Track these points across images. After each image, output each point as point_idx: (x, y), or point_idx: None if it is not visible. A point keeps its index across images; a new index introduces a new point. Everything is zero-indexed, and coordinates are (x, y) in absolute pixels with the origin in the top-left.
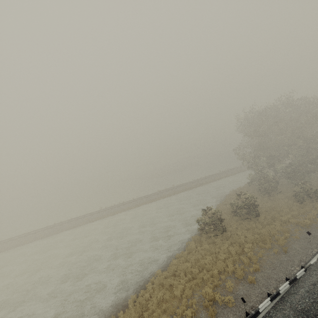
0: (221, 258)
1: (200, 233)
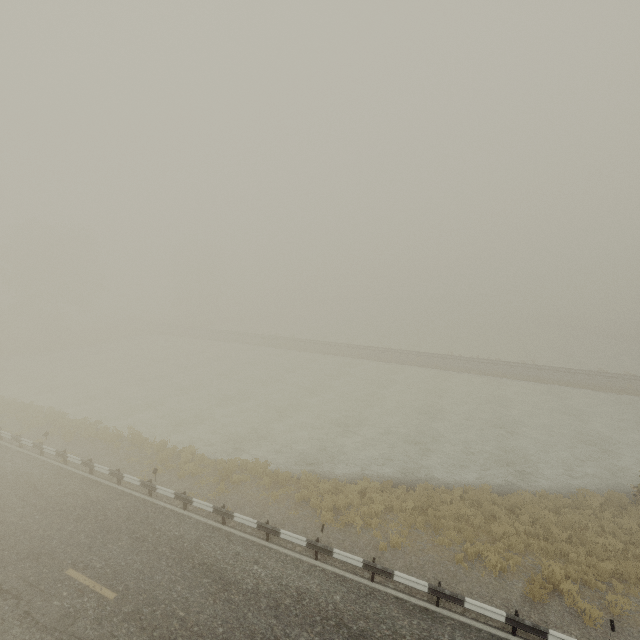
0: None
1: (638, 498)
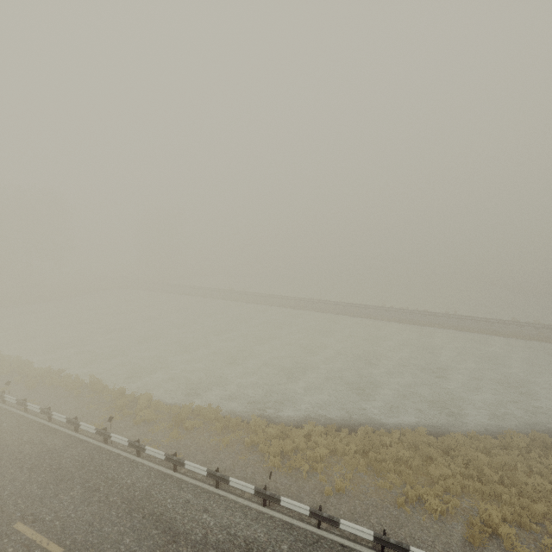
0: None
1: None
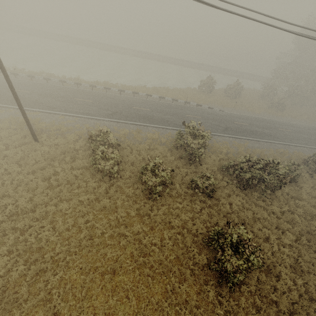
0: (196, 96)
1: (198, 89)
